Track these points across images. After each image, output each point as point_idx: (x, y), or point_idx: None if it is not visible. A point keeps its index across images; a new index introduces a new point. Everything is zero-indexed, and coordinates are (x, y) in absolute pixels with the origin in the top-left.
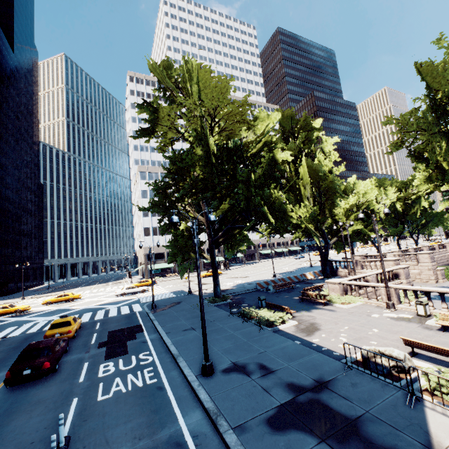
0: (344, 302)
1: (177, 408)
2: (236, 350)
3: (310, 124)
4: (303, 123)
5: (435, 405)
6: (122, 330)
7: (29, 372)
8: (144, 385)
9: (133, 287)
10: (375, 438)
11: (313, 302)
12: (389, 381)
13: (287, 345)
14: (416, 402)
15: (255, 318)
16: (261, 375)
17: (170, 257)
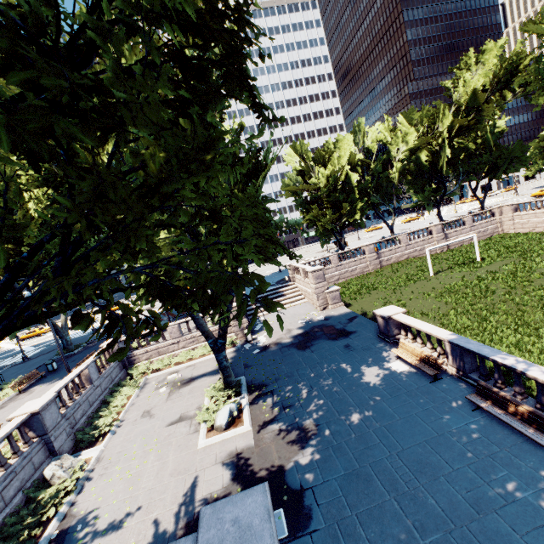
0: None
1: None
2: None
3: None
4: None
5: None
6: None
7: None
8: None
9: None
10: None
11: None
12: None
13: None
14: None
15: None
16: None
17: None
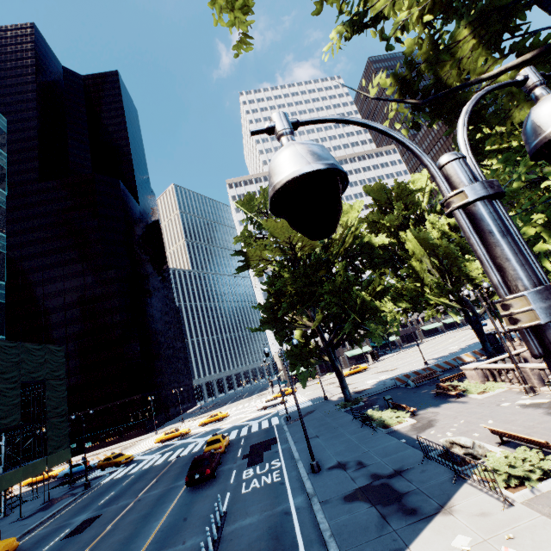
0: (483, 391)
1: (290, 494)
2: (345, 452)
3: (408, 187)
4: (399, 189)
5: (475, 481)
6: (261, 443)
7: (198, 476)
8: (272, 482)
9: (272, 400)
10: (409, 503)
11: (450, 394)
12: (455, 466)
13: (391, 444)
14: (462, 480)
15: (372, 421)
16: (355, 469)
17: (292, 366)
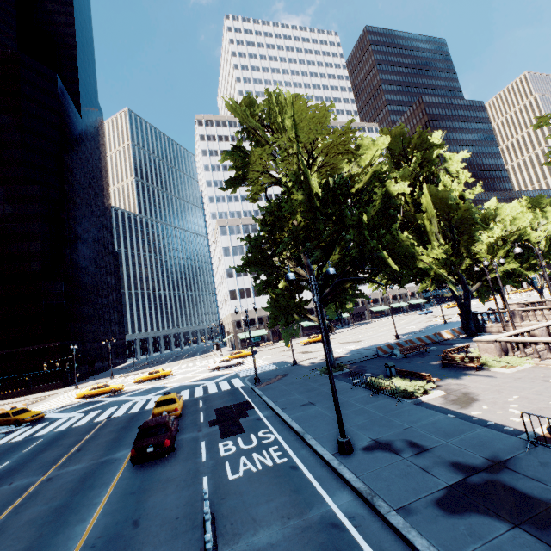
0: (504, 366)
1: (320, 488)
2: (372, 426)
3: (427, 141)
4: (418, 141)
5: None
6: (229, 407)
7: (152, 449)
8: (275, 464)
9: (227, 360)
10: None
11: (460, 367)
12: None
13: (439, 419)
14: None
15: (387, 389)
16: (413, 453)
17: (270, 321)
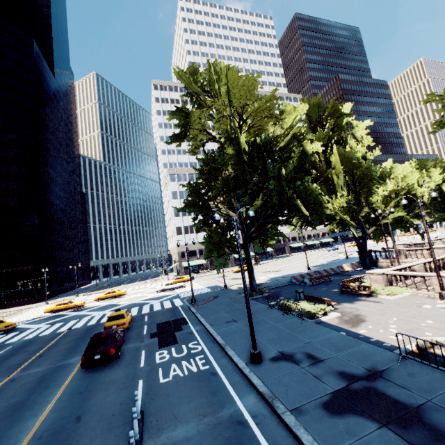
0: (389, 293)
1: (232, 391)
2: (280, 340)
3: (339, 110)
4: (331, 110)
5: None
6: (168, 323)
7: (99, 357)
8: (199, 371)
9: (171, 284)
10: (441, 426)
11: (355, 293)
12: None
13: (333, 336)
14: None
15: (295, 310)
16: (310, 364)
17: (205, 253)
